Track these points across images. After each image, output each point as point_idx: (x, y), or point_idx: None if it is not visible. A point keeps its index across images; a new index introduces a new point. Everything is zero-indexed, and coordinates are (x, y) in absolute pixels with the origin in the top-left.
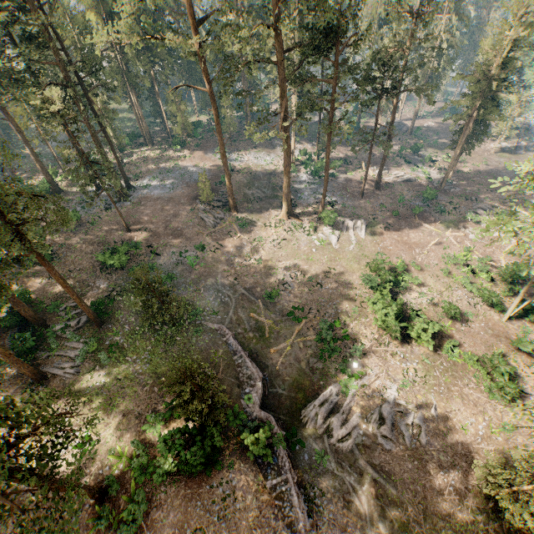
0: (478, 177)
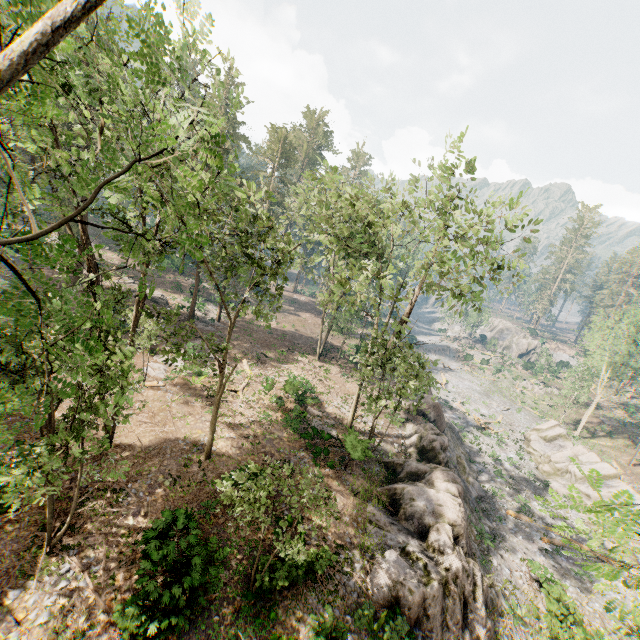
0: (264, 332)
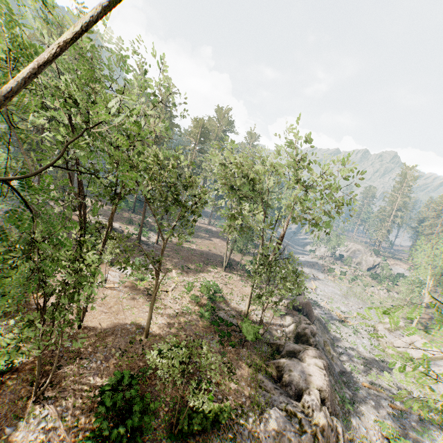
0: (187, 251)
